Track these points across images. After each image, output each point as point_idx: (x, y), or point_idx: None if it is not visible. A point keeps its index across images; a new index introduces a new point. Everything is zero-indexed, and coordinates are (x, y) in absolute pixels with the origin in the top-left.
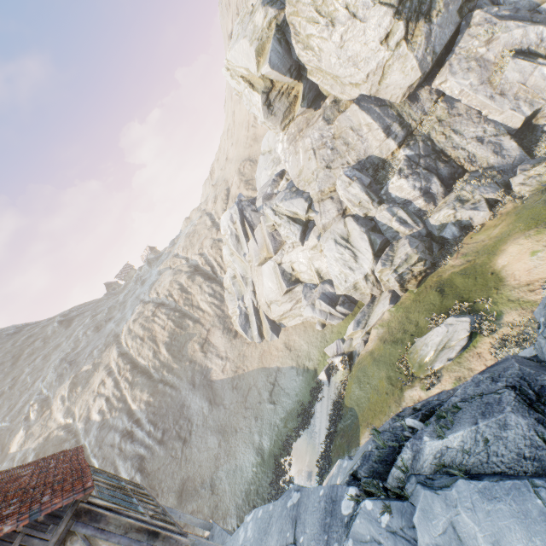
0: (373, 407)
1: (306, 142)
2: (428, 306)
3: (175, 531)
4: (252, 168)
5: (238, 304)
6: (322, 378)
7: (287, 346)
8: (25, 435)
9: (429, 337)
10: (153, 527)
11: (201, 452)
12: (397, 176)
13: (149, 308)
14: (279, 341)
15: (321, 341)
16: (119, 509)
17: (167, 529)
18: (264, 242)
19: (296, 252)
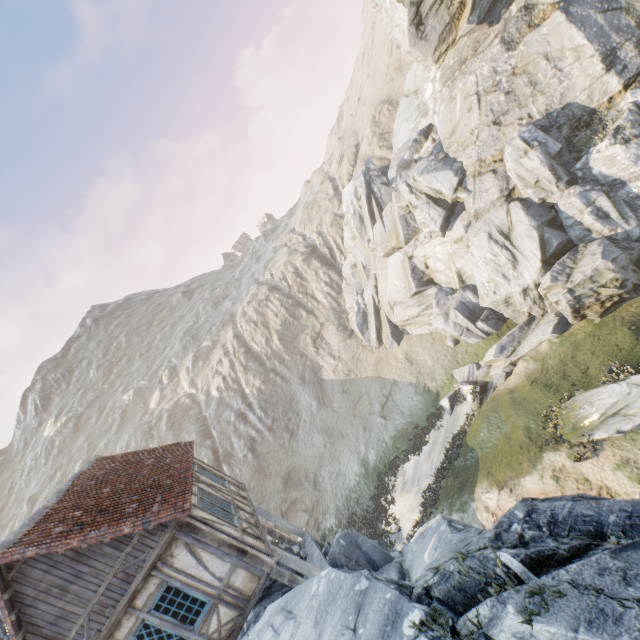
0: (499, 457)
1: (468, 83)
2: (610, 349)
3: (262, 550)
4: (391, 115)
5: (356, 300)
6: (443, 404)
7: (408, 358)
8: (160, 396)
9: (598, 394)
10: (242, 545)
11: (307, 448)
12: (610, 139)
13: (263, 291)
14: (399, 350)
15: (450, 361)
16: (214, 524)
17: (255, 548)
18: (393, 227)
19: (433, 244)
